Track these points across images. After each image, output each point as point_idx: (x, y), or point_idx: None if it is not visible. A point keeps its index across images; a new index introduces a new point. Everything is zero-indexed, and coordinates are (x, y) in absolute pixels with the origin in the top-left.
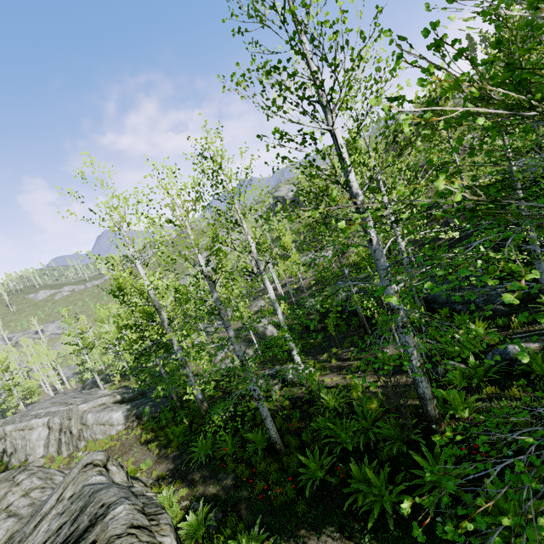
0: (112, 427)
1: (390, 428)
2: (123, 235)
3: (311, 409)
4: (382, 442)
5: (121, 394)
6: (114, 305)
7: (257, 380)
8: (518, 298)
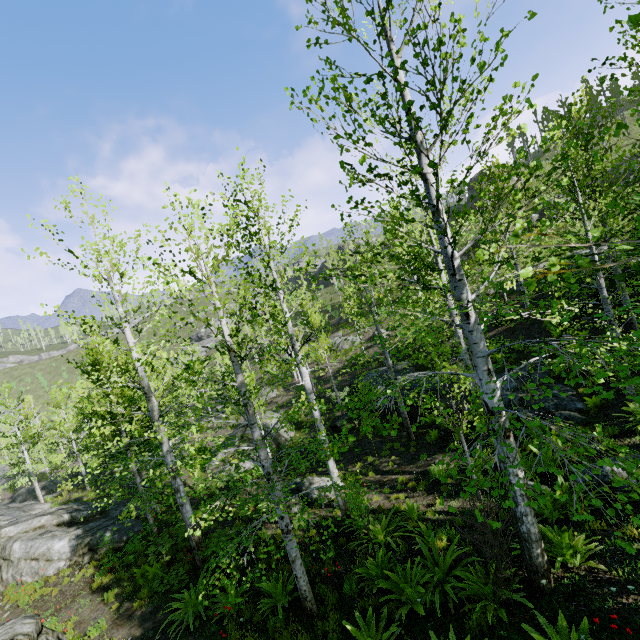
0: (50, 563)
1: (478, 582)
2: (113, 289)
3: (354, 545)
4: (466, 603)
5: (71, 512)
6: (84, 384)
7: (294, 505)
8: (596, 405)
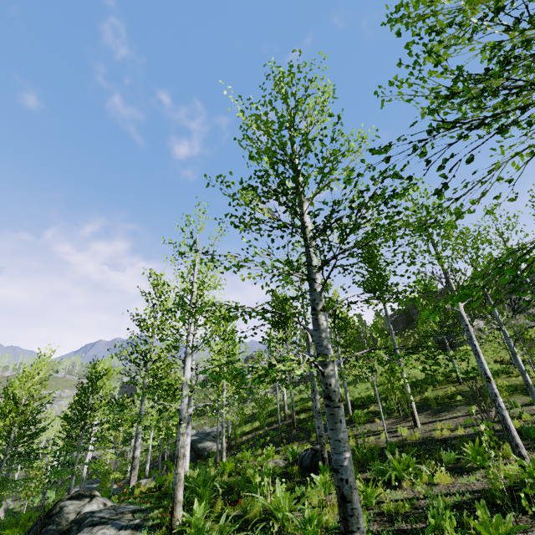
0: None
1: None
2: None
3: None
4: None
5: None
6: None
7: None
8: None
